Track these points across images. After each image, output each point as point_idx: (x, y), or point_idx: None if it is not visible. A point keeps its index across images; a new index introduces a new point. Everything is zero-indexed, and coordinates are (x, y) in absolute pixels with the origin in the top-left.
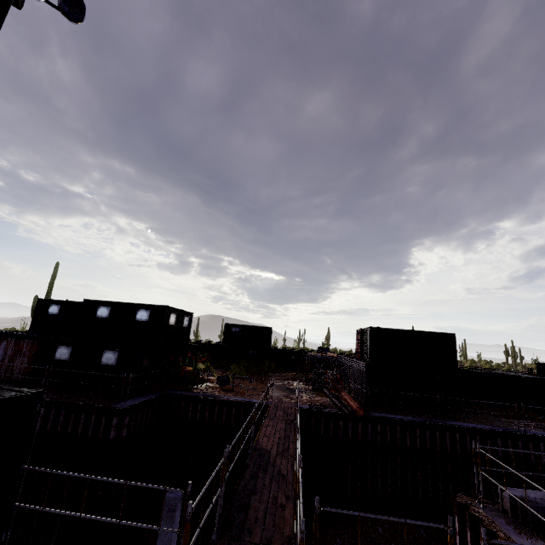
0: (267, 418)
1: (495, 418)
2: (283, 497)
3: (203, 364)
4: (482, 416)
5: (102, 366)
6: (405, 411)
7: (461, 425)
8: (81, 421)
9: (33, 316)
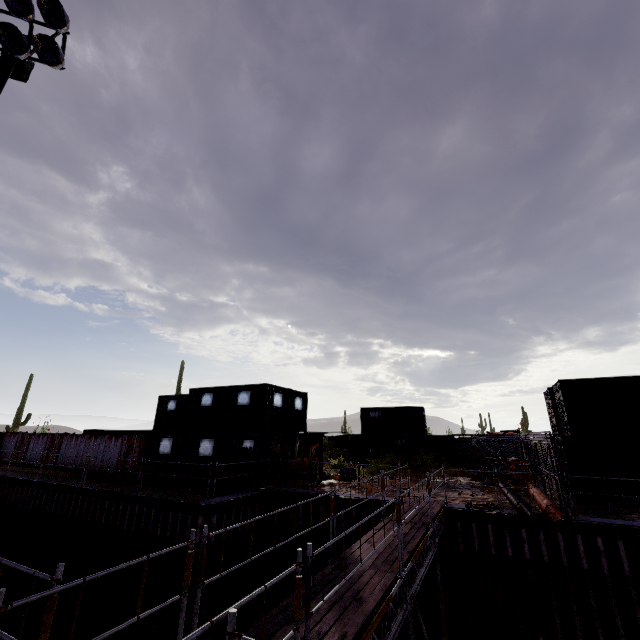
0: (387, 519)
1: None
2: (337, 635)
3: (336, 459)
4: None
5: (200, 458)
6: None
7: None
8: (169, 520)
9: (156, 414)
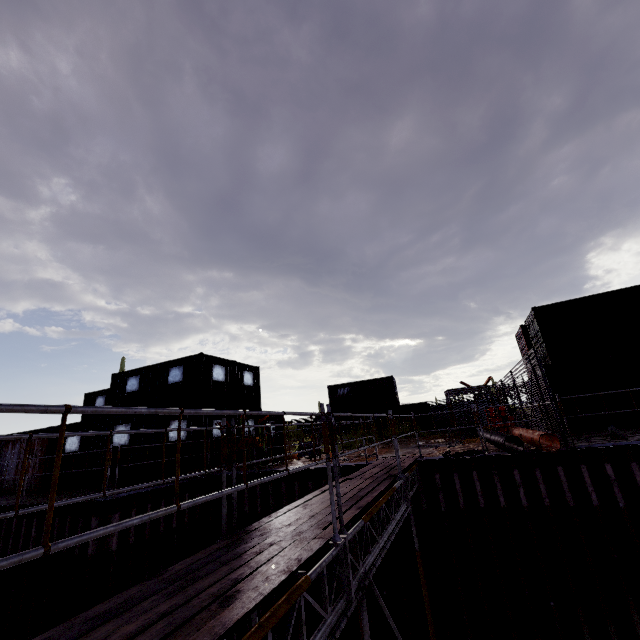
0: (341, 479)
1: None
2: None
3: None
4: None
5: (114, 449)
6: None
7: None
8: (54, 530)
9: (82, 416)
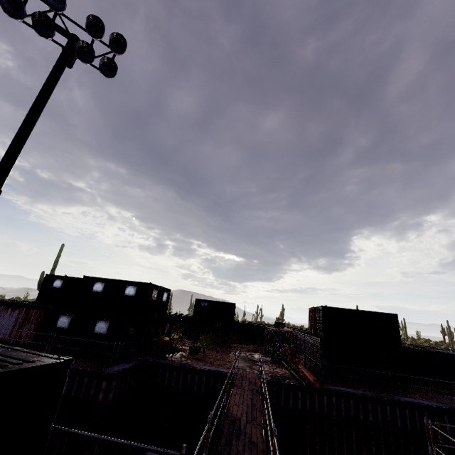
0: (235, 387)
1: (439, 395)
2: None
3: (176, 334)
4: (427, 393)
5: (95, 334)
6: (357, 385)
7: (409, 400)
8: (75, 383)
9: (40, 288)
